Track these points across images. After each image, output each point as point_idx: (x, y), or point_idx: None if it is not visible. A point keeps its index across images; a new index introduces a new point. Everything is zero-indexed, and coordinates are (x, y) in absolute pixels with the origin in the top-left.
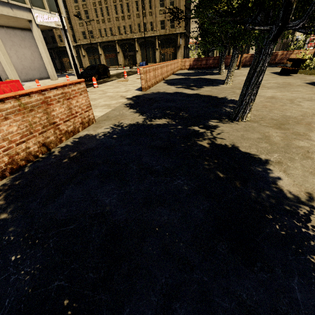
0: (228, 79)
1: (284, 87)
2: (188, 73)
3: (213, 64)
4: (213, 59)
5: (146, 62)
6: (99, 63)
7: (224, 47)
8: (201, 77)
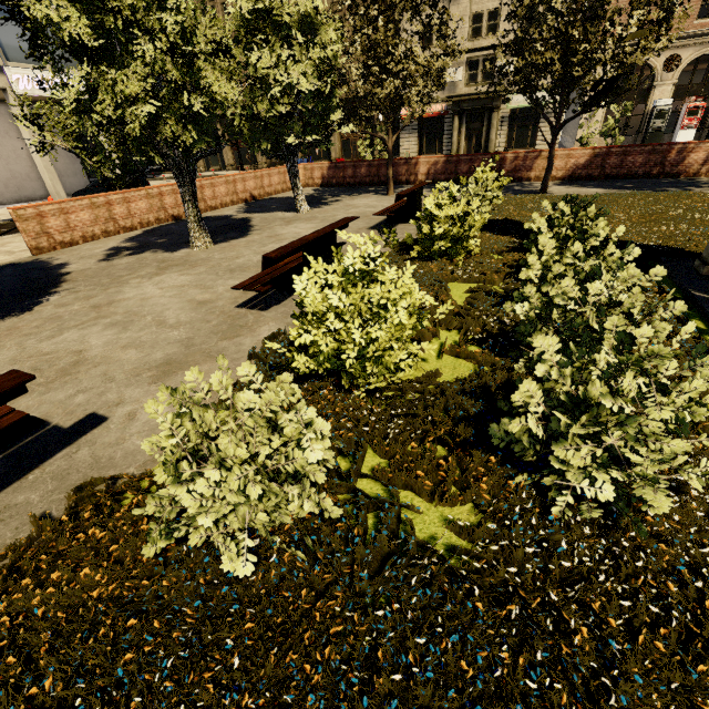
0: (192, 239)
1: (232, 272)
2: (284, 199)
3: (370, 177)
4: (367, 165)
5: (241, 168)
6: (221, 158)
7: (288, 154)
8: (249, 217)
